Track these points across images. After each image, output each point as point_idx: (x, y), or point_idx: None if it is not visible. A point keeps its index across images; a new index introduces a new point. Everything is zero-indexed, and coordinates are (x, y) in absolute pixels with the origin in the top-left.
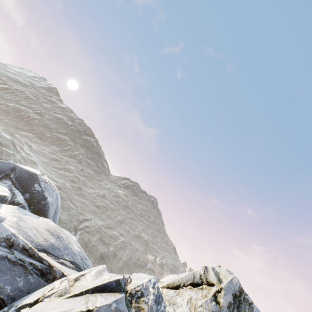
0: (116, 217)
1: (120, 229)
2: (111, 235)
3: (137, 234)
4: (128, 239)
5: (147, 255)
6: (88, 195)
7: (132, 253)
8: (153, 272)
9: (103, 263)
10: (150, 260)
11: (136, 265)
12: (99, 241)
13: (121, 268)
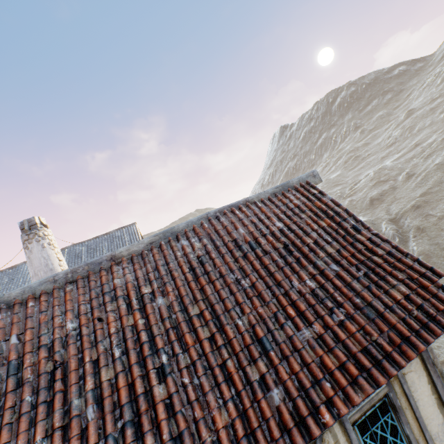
0: (443, 111)
1: None
2: (412, 156)
3: None
4: None
5: None
6: (377, 147)
7: None
8: None
9: (376, 205)
10: None
11: None
12: (371, 189)
13: (419, 183)
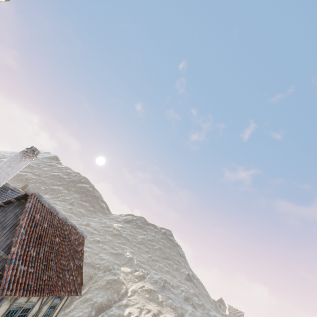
0: (93, 238)
1: (91, 245)
2: None
3: (118, 252)
4: (96, 251)
5: (123, 267)
6: None
7: (91, 257)
8: (115, 275)
9: None
10: (124, 270)
11: (88, 264)
12: None
13: None
